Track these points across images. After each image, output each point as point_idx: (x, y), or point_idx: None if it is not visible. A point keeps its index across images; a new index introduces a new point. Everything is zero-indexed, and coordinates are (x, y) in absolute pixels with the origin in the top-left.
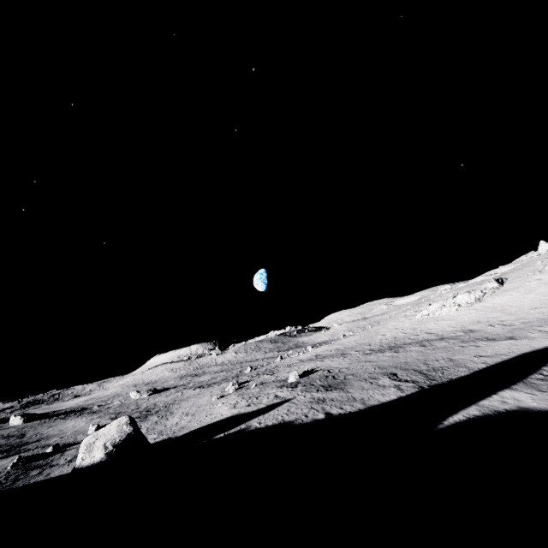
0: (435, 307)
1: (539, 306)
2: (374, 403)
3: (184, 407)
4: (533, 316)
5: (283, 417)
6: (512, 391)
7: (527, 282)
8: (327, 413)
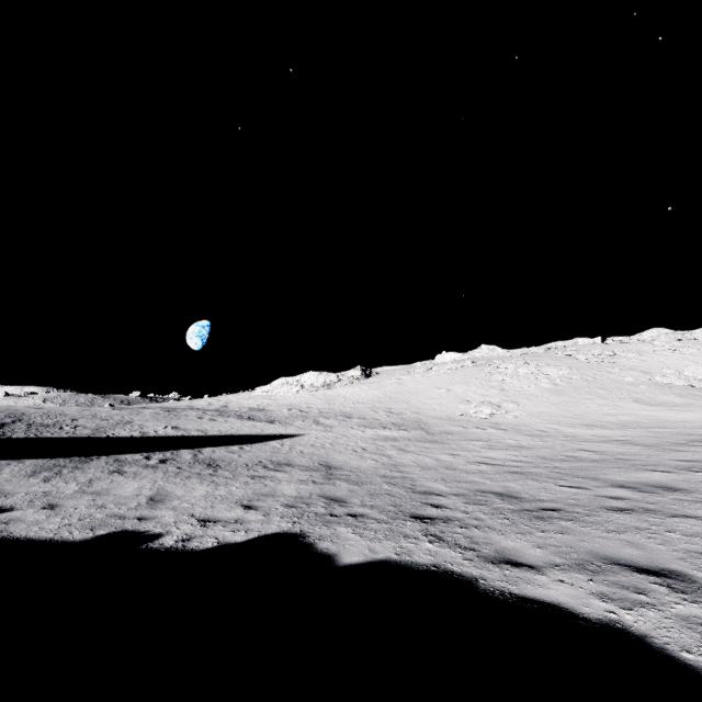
0: (278, 383)
1: (363, 402)
2: None
3: None
4: (342, 408)
5: None
6: None
7: (389, 379)
8: None
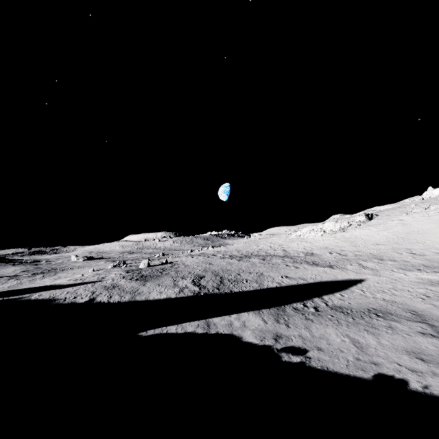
0: (306, 230)
1: (381, 243)
2: (140, 299)
3: (69, 272)
4: (369, 251)
5: (60, 294)
6: (254, 315)
7: (391, 220)
8: (91, 299)
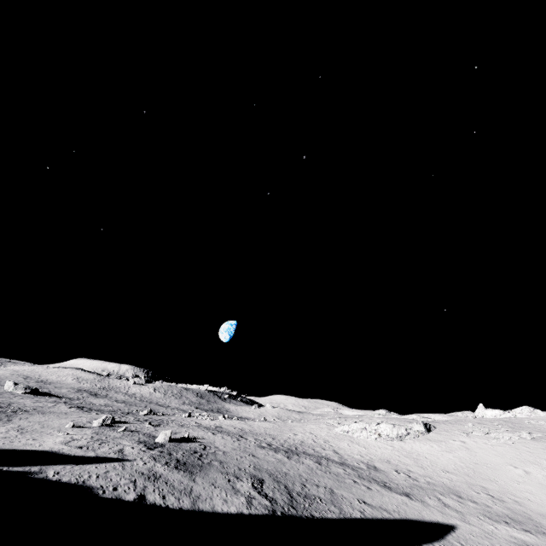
0: (357, 427)
1: (451, 471)
2: (205, 508)
3: (31, 419)
4: (441, 479)
5: (90, 478)
6: None
7: (452, 439)
8: (141, 496)
